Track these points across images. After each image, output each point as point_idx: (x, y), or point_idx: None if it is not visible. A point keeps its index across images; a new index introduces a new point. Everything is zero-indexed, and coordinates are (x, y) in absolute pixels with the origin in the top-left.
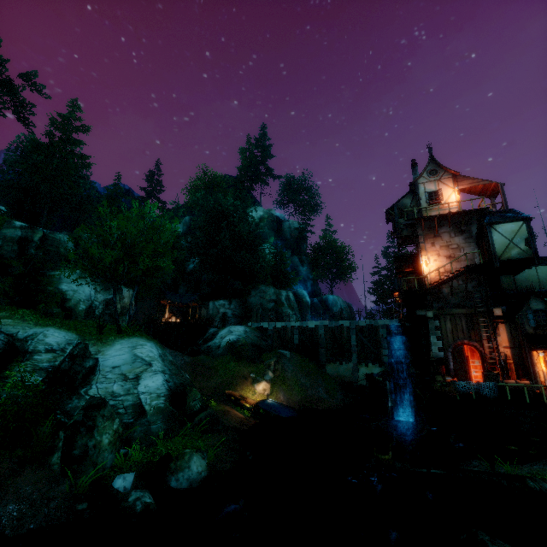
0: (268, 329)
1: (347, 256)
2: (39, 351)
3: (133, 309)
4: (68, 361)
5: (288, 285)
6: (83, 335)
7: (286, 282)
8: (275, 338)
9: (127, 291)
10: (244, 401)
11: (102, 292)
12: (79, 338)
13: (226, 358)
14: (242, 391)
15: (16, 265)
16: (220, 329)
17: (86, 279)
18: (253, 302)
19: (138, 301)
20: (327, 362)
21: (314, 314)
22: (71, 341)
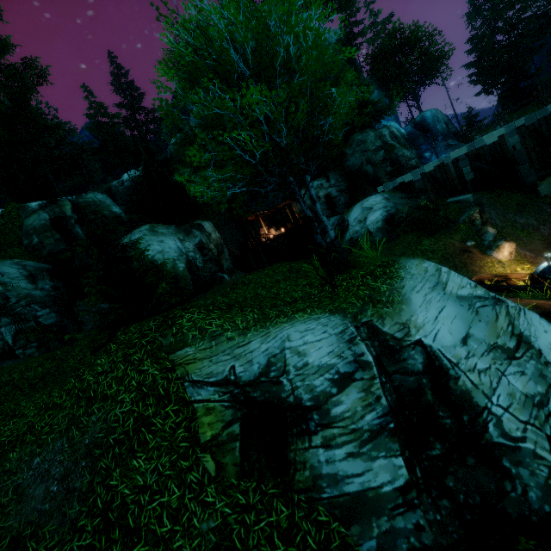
0: (413, 181)
1: (432, 39)
2: (327, 395)
3: (223, 243)
4: (384, 380)
5: (379, 121)
6: (332, 308)
7: (379, 116)
8: (429, 188)
9: (208, 225)
10: (510, 280)
11: (186, 239)
12: (347, 321)
13: (407, 240)
14: (483, 269)
15: (82, 251)
16: (342, 214)
17: (161, 232)
18: (354, 163)
19: (218, 232)
20: (538, 181)
21: (415, 148)
22: (344, 334)
